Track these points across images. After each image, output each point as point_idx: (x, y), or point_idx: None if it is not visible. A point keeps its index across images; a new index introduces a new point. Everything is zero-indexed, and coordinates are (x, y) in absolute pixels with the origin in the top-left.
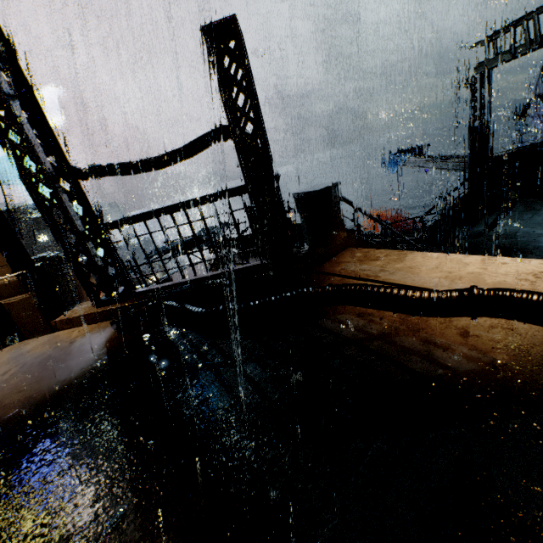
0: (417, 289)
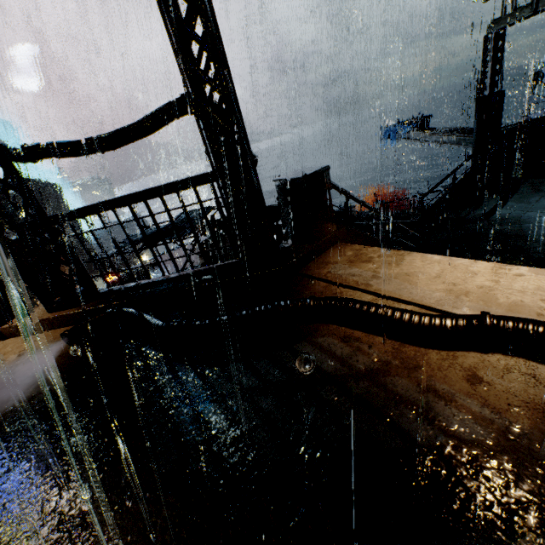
0: (415, 312)
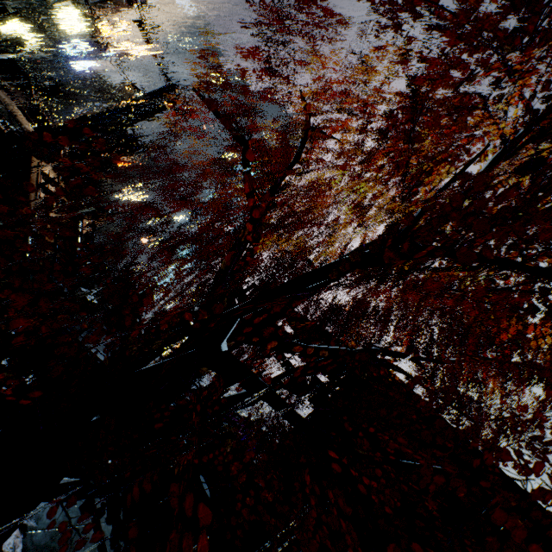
0: None
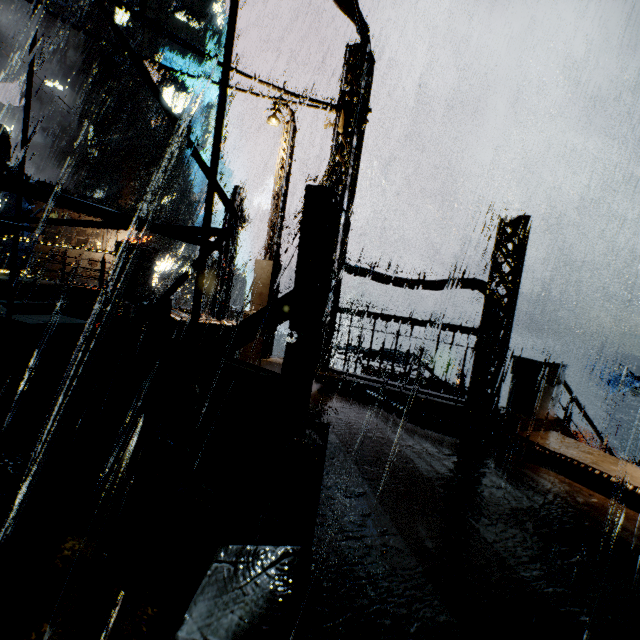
0: (639, 487)
